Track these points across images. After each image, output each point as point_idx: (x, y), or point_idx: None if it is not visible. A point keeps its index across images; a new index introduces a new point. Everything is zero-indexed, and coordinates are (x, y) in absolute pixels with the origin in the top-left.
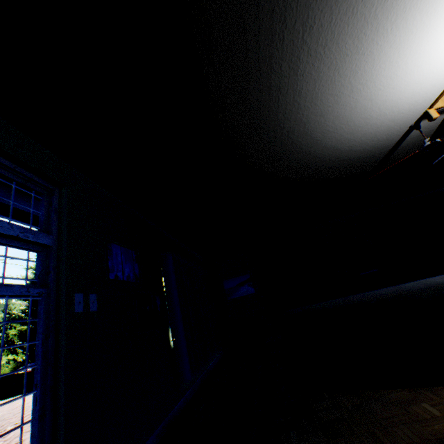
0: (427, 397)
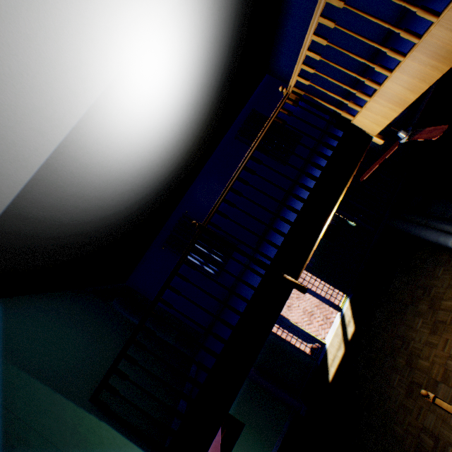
0: (447, 264)
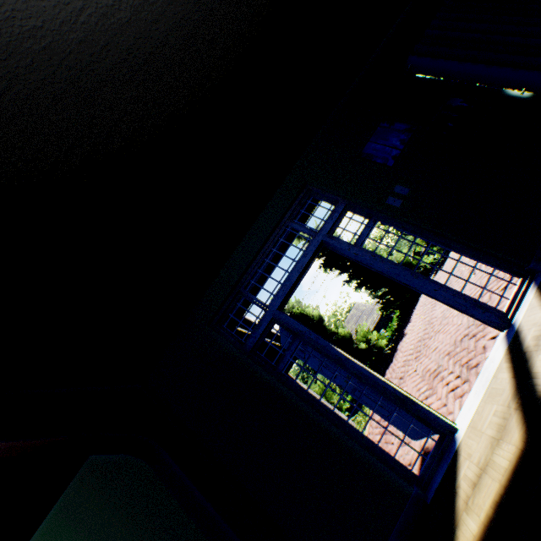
0: None
